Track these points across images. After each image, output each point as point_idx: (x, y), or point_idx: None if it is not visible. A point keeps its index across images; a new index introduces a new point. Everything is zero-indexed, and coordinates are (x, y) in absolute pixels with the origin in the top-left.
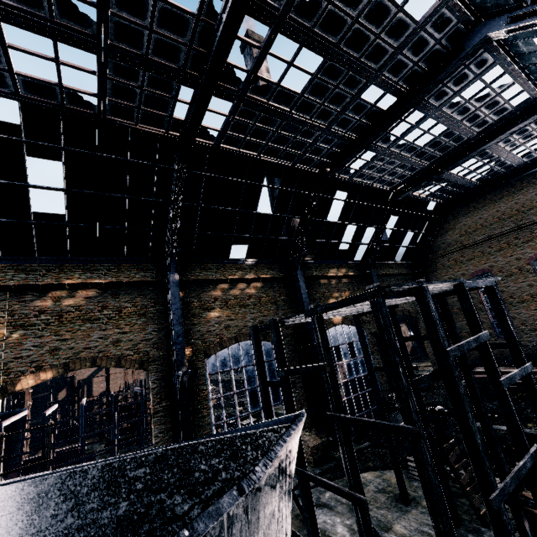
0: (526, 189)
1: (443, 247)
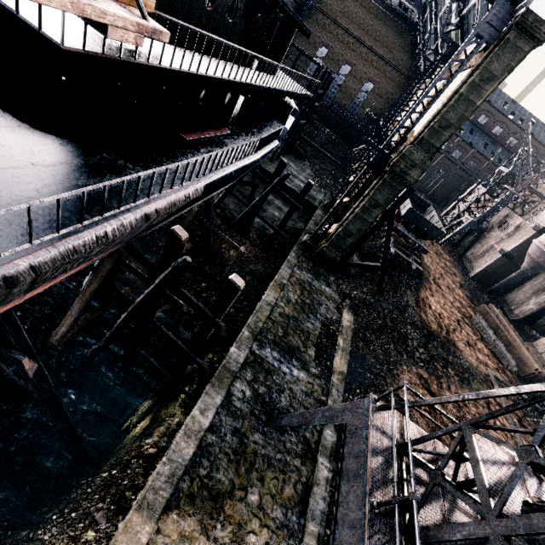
0: (381, 23)
1: (328, 8)
